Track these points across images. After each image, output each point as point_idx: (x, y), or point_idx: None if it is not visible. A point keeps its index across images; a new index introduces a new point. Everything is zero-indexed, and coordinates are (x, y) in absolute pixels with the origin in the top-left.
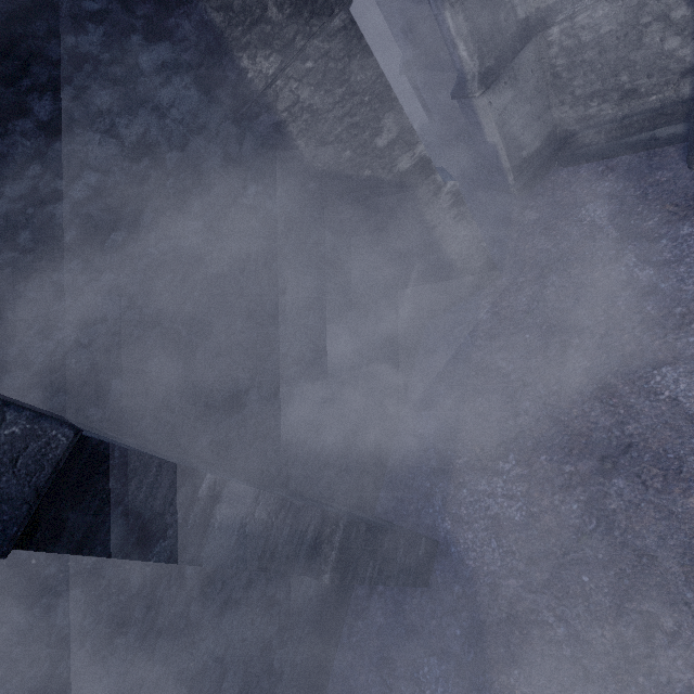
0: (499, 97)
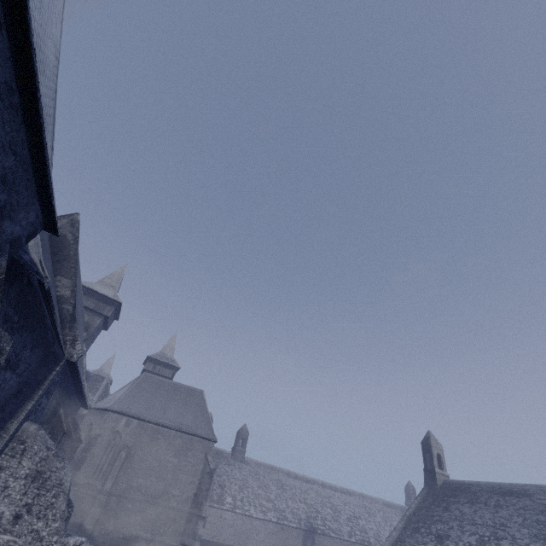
0: None
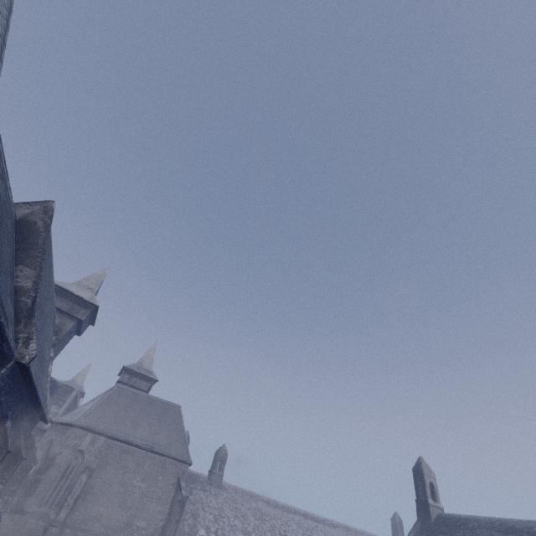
0: (8, 519)
